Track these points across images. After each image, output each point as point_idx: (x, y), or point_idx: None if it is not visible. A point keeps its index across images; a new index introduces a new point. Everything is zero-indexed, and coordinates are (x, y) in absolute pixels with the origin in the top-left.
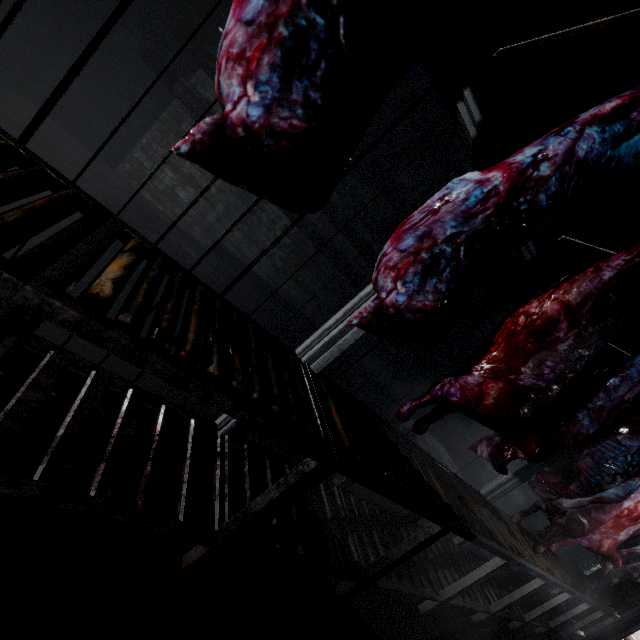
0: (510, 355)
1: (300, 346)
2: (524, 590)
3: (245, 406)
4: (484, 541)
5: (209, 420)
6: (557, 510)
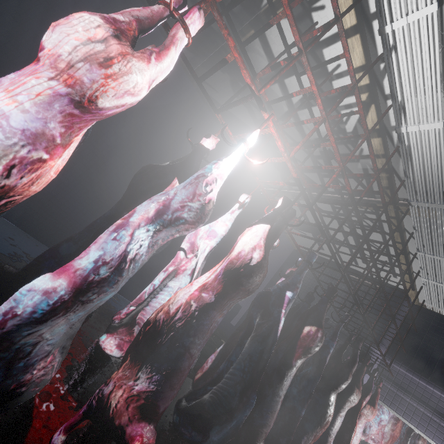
0: None
1: None
2: None
3: None
4: None
5: None
6: None
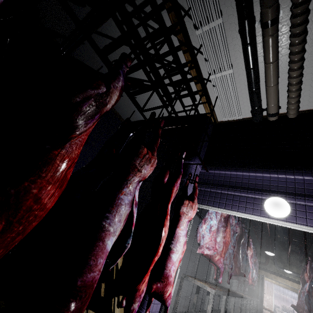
0: (234, 261)
1: (210, 280)
2: (248, 306)
3: (231, 294)
4: (244, 296)
5: (205, 310)
6: (245, 280)
